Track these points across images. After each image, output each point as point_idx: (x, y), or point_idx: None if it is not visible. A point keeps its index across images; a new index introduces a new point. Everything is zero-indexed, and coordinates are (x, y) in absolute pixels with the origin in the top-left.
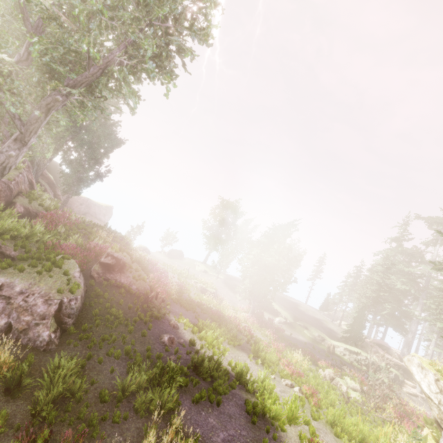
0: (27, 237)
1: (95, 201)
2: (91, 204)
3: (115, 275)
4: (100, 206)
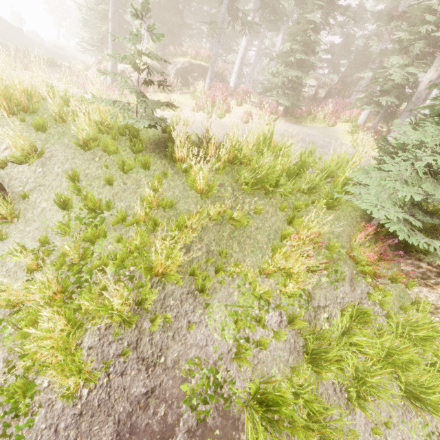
0: None
1: None
2: None
3: None
4: None
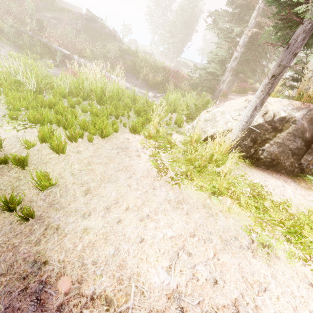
0: (52, 3)
1: (70, 3)
2: (68, 6)
3: (92, 24)
4: (74, 8)
